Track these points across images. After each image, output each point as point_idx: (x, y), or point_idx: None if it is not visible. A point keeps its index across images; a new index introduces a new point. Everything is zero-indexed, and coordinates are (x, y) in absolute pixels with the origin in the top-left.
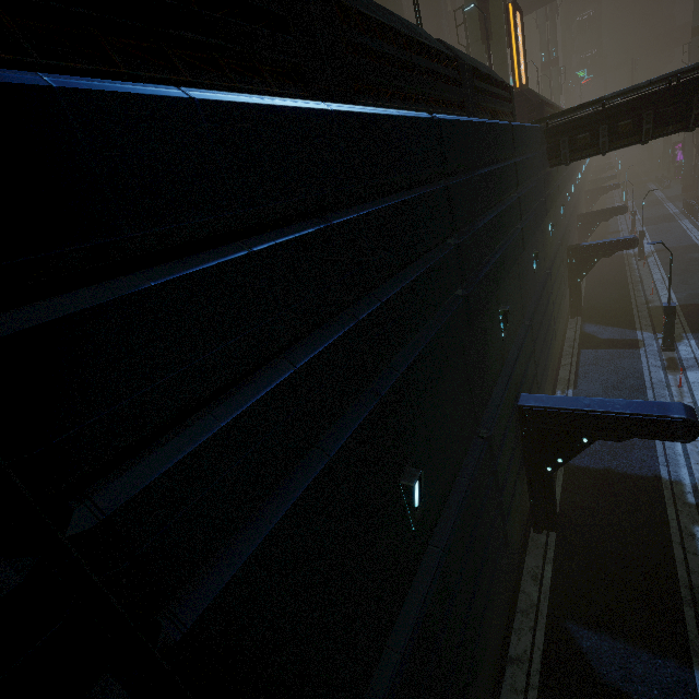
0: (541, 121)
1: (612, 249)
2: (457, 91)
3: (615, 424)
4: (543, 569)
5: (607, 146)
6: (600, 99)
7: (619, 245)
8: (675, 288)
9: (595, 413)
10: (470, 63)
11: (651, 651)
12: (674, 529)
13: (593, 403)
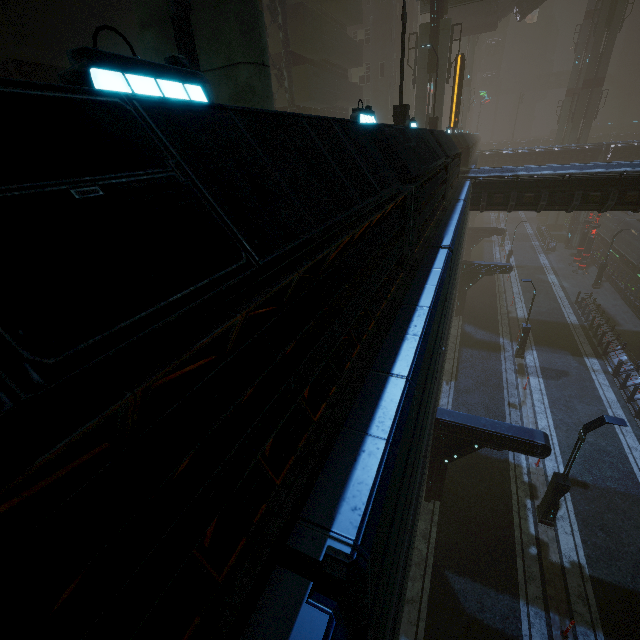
0: (470, 172)
1: (494, 271)
2: (444, 188)
3: (500, 440)
4: (430, 530)
5: (513, 208)
6: (517, 176)
7: (499, 269)
8: (527, 304)
9: (489, 431)
10: (449, 154)
11: (496, 589)
12: (514, 501)
13: (488, 423)
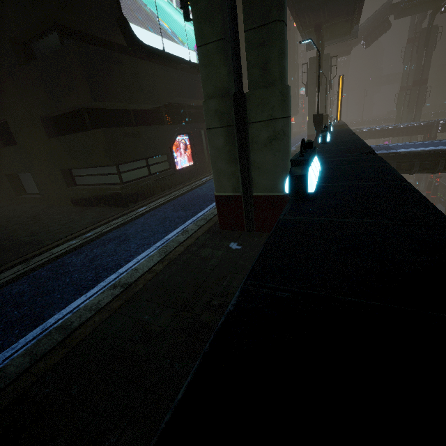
0: None
1: None
2: None
3: None
4: None
5: None
6: (397, 153)
7: None
8: None
9: None
10: None
11: None
12: None
13: None
